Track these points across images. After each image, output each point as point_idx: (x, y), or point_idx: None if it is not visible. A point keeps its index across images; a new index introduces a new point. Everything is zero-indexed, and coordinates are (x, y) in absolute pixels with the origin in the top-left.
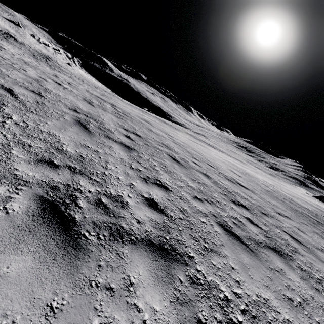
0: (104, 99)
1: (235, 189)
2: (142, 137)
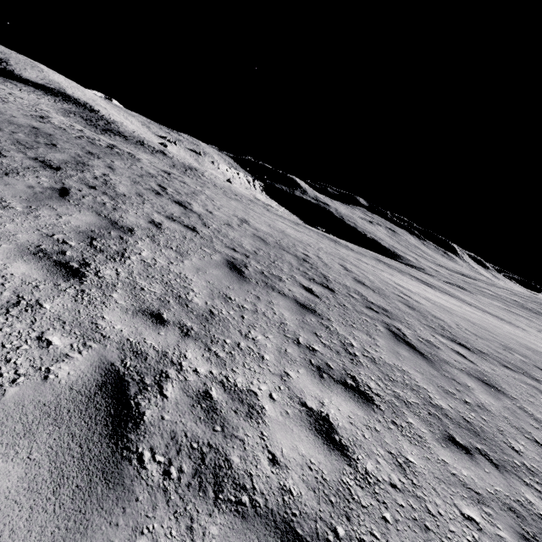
0: (120, 148)
1: (120, 184)
2: (49, 135)
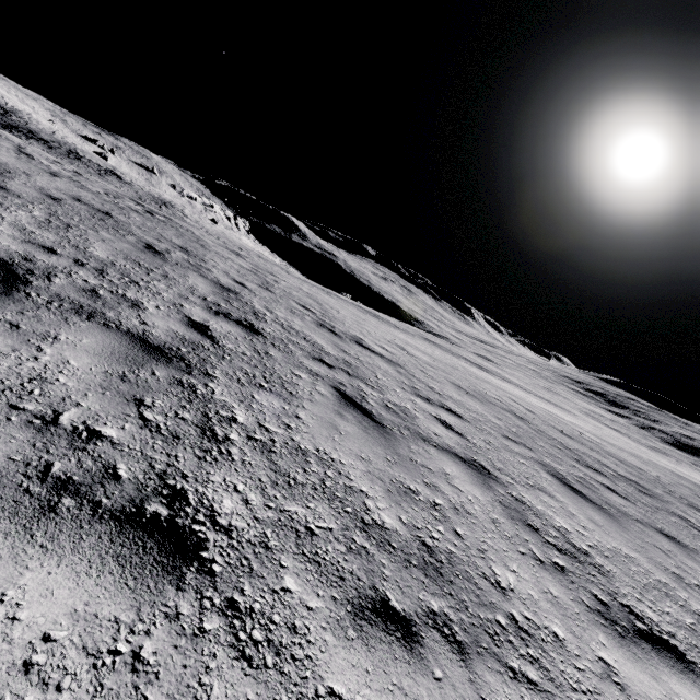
0: (150, 208)
1: (303, 329)
2: (111, 217)
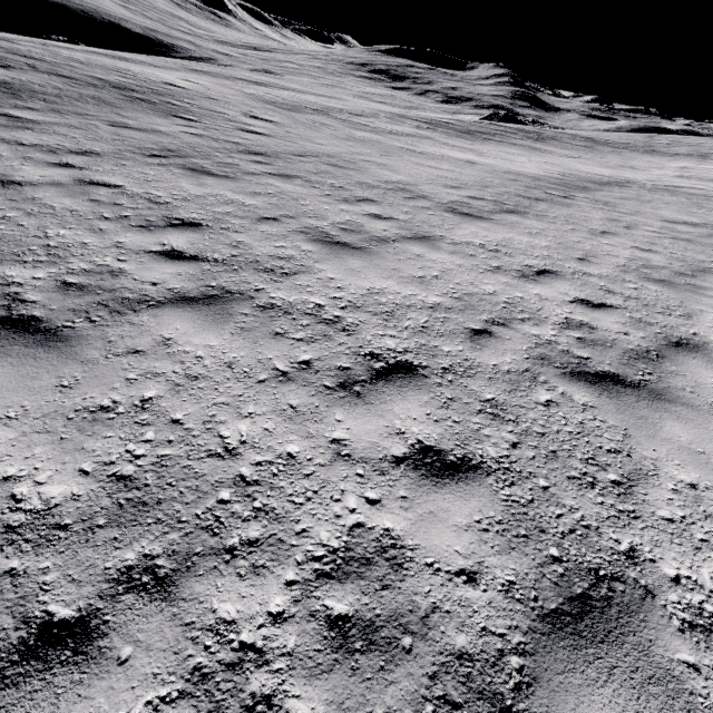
0: None
1: (143, 85)
2: None
